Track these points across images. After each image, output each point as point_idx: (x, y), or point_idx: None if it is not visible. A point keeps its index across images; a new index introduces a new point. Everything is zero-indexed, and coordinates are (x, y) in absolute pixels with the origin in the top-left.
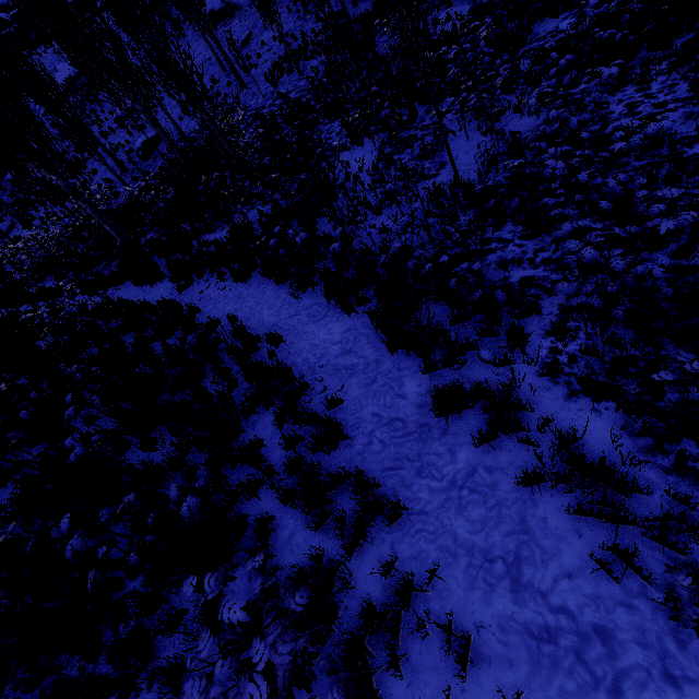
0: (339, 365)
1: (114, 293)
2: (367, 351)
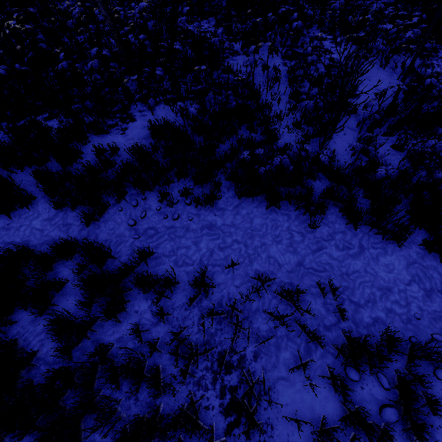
0: (437, 311)
1: None
2: None
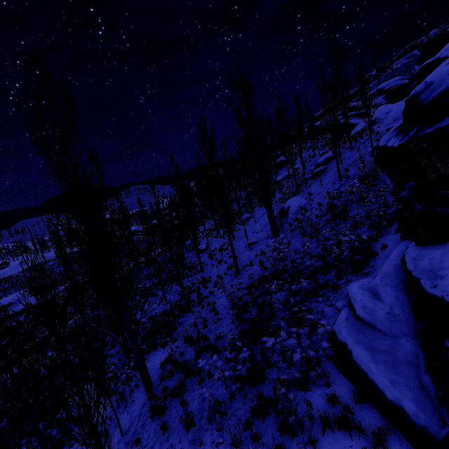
0: None
1: None
2: None
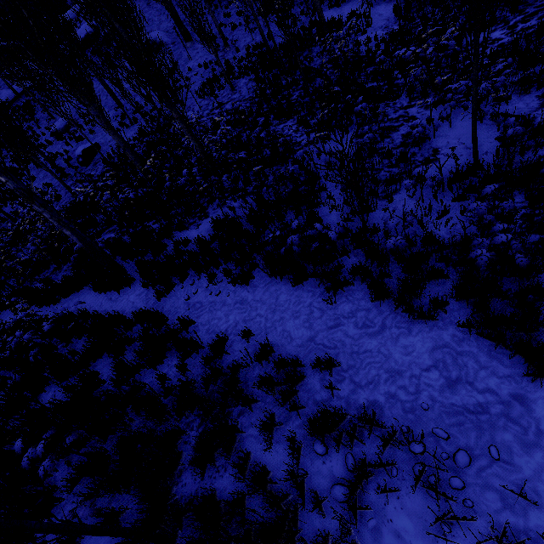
0: (455, 405)
1: (69, 302)
2: (489, 380)
